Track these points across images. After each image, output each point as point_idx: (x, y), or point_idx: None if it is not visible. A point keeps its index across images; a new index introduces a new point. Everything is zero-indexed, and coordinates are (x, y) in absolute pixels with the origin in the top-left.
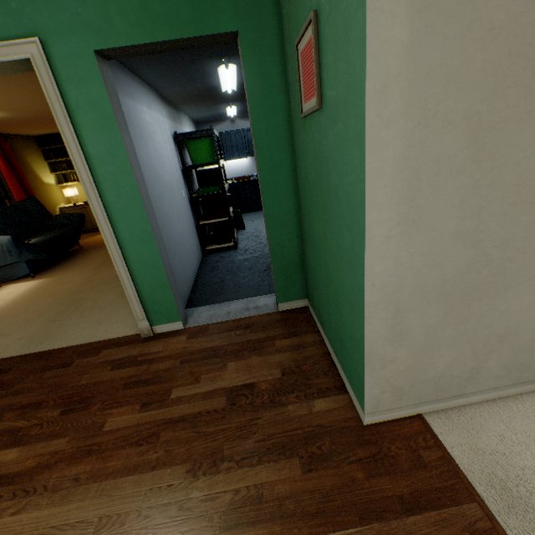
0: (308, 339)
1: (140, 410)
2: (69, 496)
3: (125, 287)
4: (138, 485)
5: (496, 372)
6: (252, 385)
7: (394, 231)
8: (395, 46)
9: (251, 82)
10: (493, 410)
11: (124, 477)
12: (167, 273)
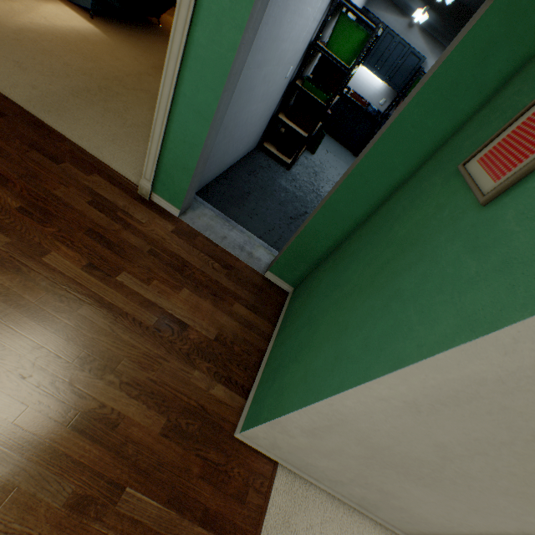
0: (261, 325)
1: (83, 267)
2: None
3: (152, 139)
4: (35, 335)
5: (354, 493)
6: (185, 326)
7: (395, 401)
8: None
9: (462, 51)
10: (326, 503)
11: (30, 319)
12: (199, 162)
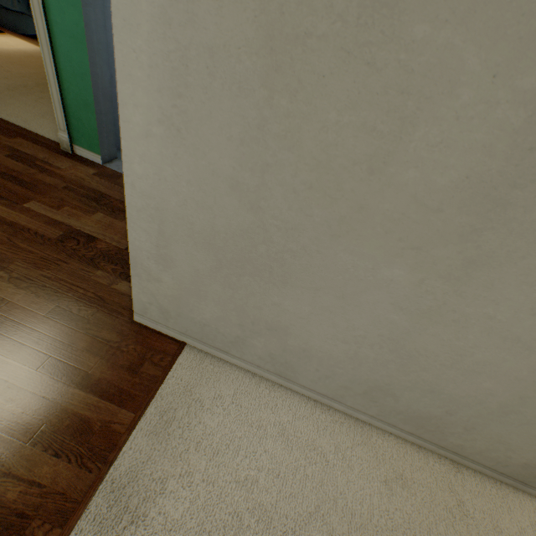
0: None
1: None
2: None
3: (50, 83)
4: None
5: (261, 354)
6: (93, 239)
7: (156, 130)
8: None
9: None
10: (243, 379)
11: None
12: (97, 95)
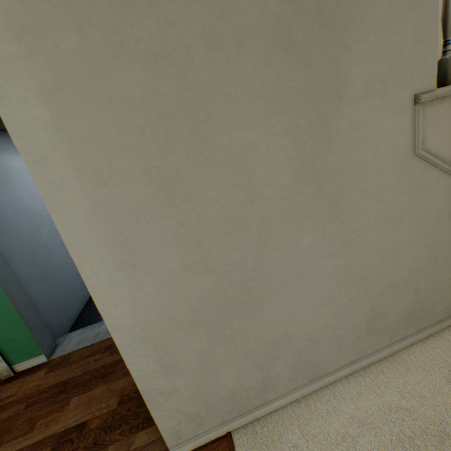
0: None
1: None
2: None
3: None
4: None
5: (288, 375)
6: (83, 425)
7: (118, 276)
8: (40, 123)
9: None
10: (295, 413)
11: None
12: (20, 310)
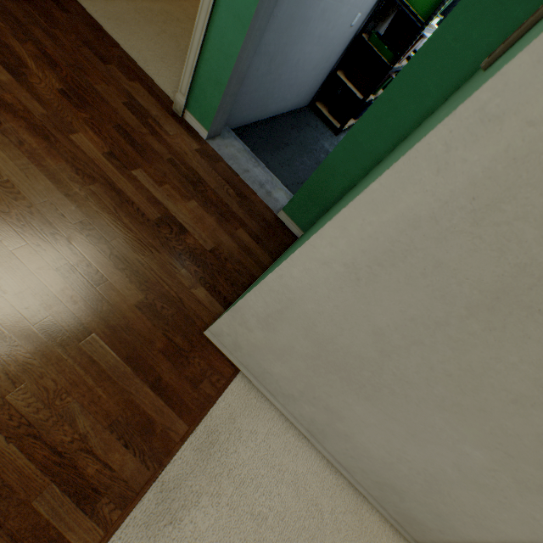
0: (260, 255)
1: (104, 154)
2: (6, 147)
3: (191, 47)
4: (48, 192)
5: (304, 414)
6: (184, 231)
7: (337, 266)
8: None
9: None
10: (277, 421)
11: (46, 178)
12: (232, 78)
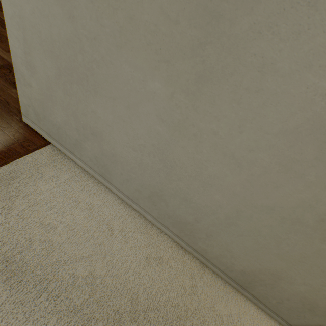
0: None
1: None
2: None
3: None
4: None
5: (91, 157)
6: None
7: None
8: None
9: None
10: (79, 173)
11: None
12: None
